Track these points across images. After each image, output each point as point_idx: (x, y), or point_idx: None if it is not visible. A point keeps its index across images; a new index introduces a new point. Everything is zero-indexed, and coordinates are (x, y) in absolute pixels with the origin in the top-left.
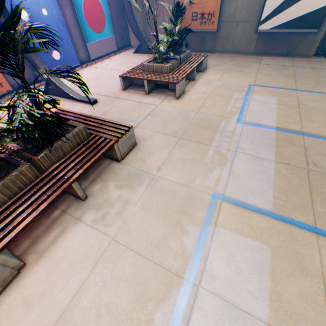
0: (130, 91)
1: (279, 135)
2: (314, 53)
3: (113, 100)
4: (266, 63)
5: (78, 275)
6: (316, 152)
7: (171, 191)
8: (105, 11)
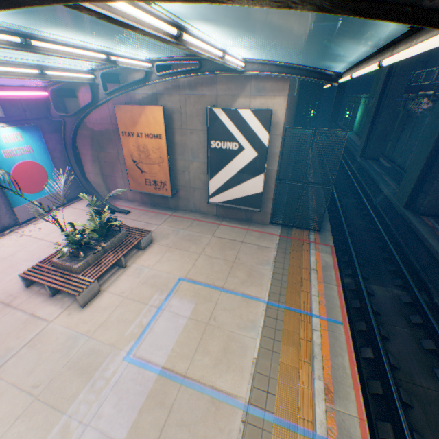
0: (36, 288)
1: (157, 384)
2: (271, 221)
3: (1, 308)
4: (220, 235)
5: None
6: (178, 418)
7: None
8: (48, 170)
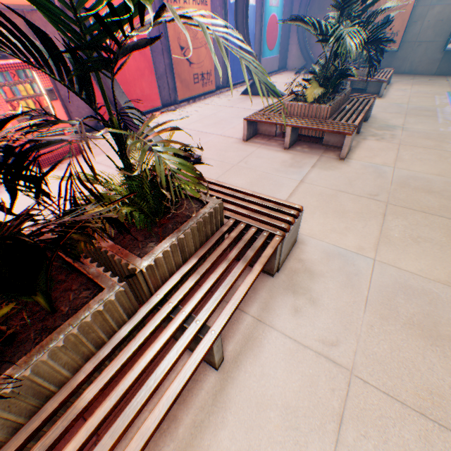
0: None
1: None
2: None
3: None
4: None
5: (389, 152)
6: None
7: (423, 132)
8: (278, 31)
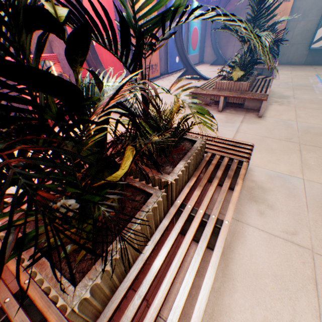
0: None
1: None
2: None
3: None
4: (318, 68)
5: (290, 112)
6: None
7: (308, 99)
8: (198, 38)
